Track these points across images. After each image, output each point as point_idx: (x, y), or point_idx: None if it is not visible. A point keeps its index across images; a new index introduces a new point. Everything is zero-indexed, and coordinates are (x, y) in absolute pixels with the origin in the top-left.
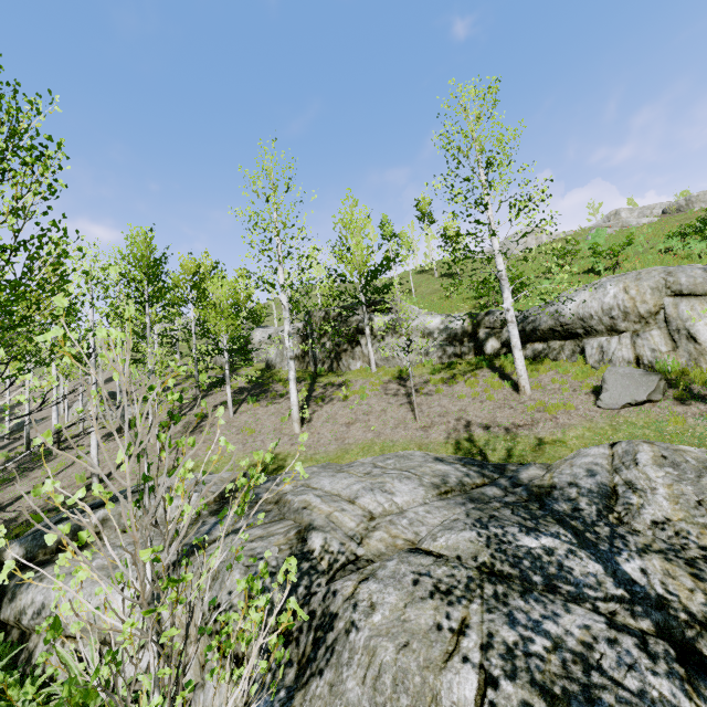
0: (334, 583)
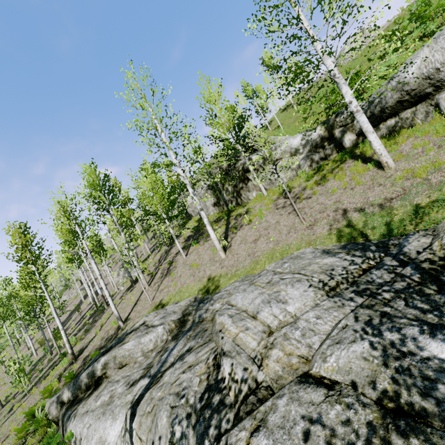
0: (230, 434)
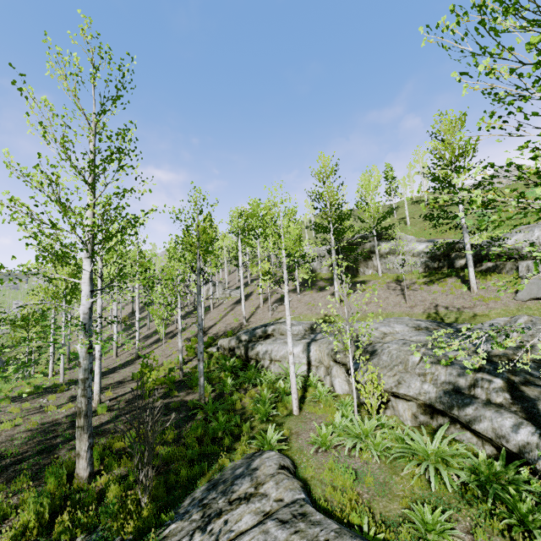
0: (374, 344)
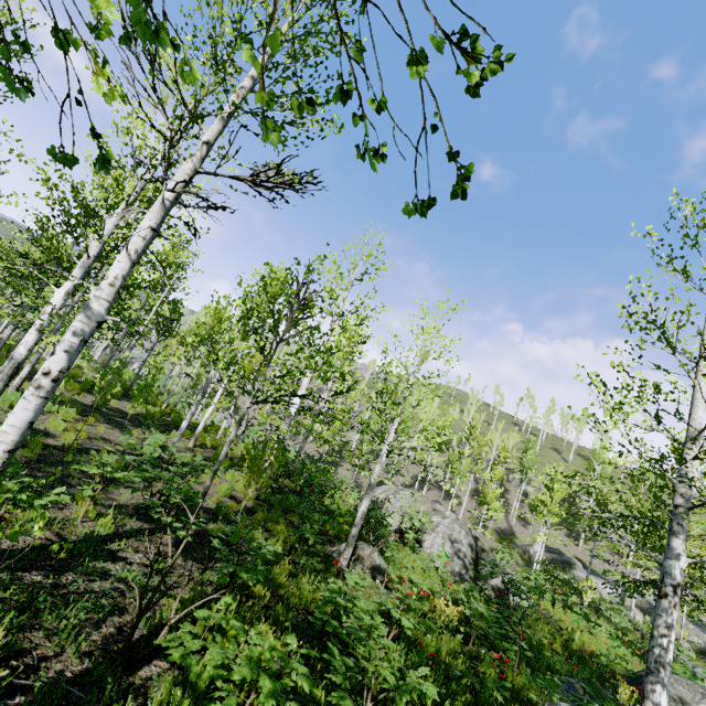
0: None
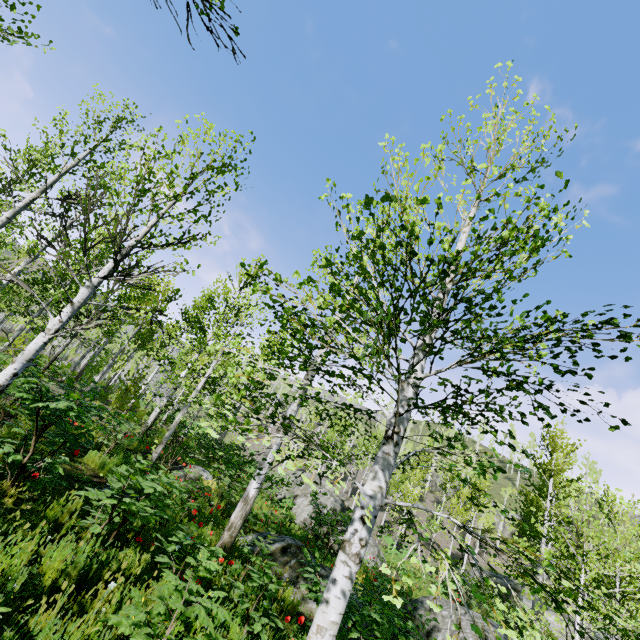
0: None
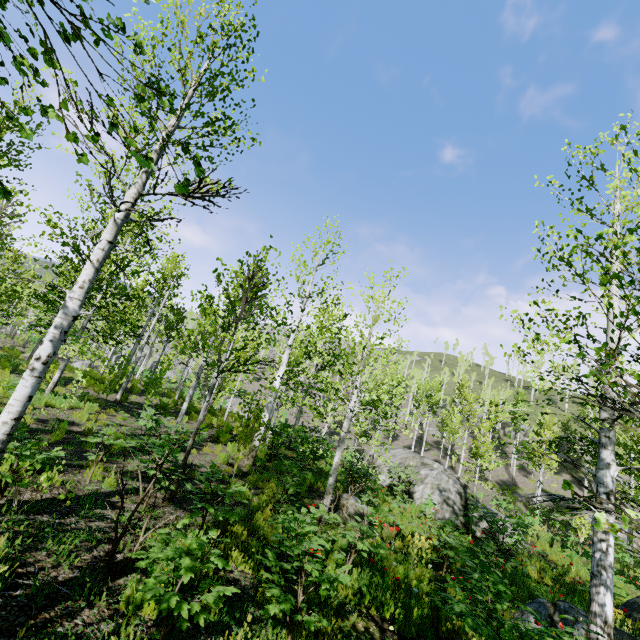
0: None
